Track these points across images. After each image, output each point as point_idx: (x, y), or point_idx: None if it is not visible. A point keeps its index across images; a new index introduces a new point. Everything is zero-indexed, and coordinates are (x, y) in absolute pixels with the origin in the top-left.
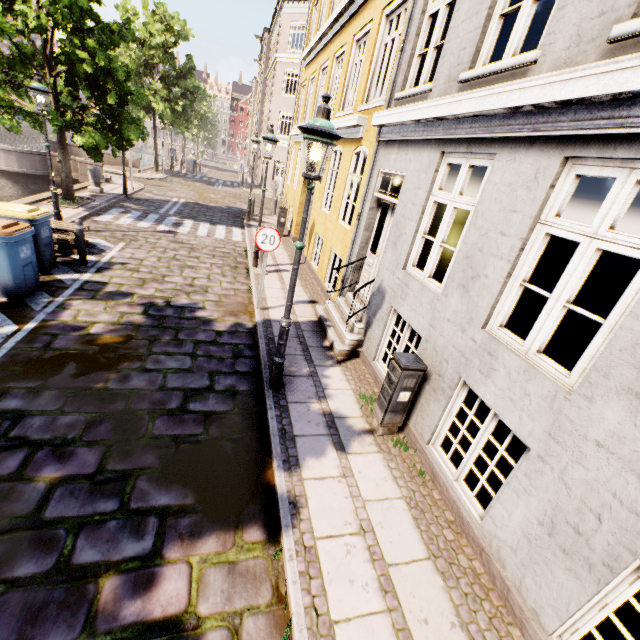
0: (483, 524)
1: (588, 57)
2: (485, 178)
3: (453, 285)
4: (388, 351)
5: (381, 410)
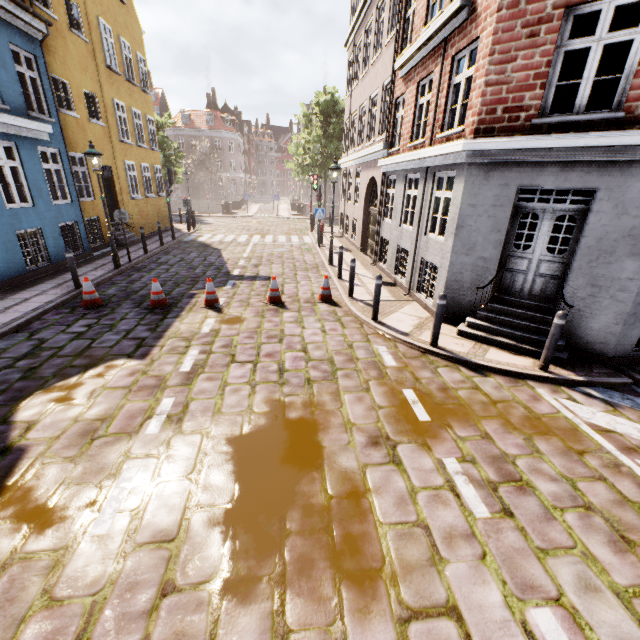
0: None
1: None
2: None
3: None
4: None
5: None
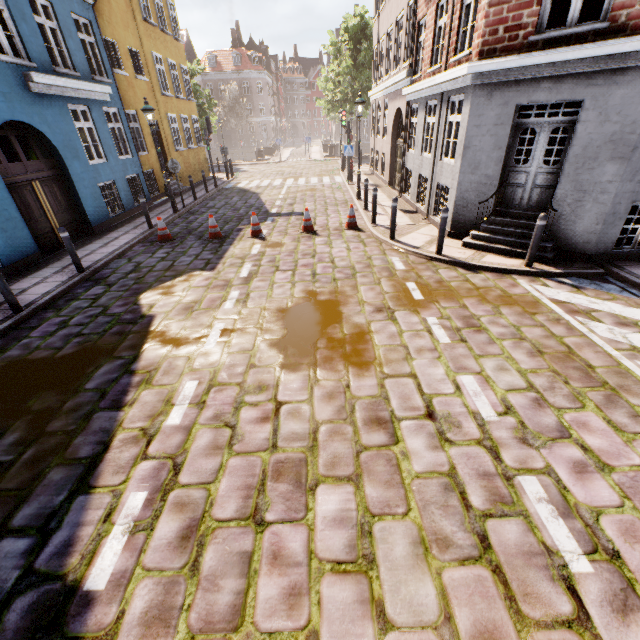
0: None
1: None
2: None
3: None
4: None
5: None
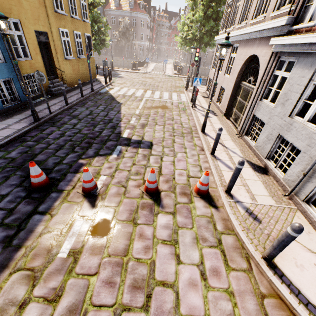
0: None
1: None
2: None
3: None
4: None
5: None
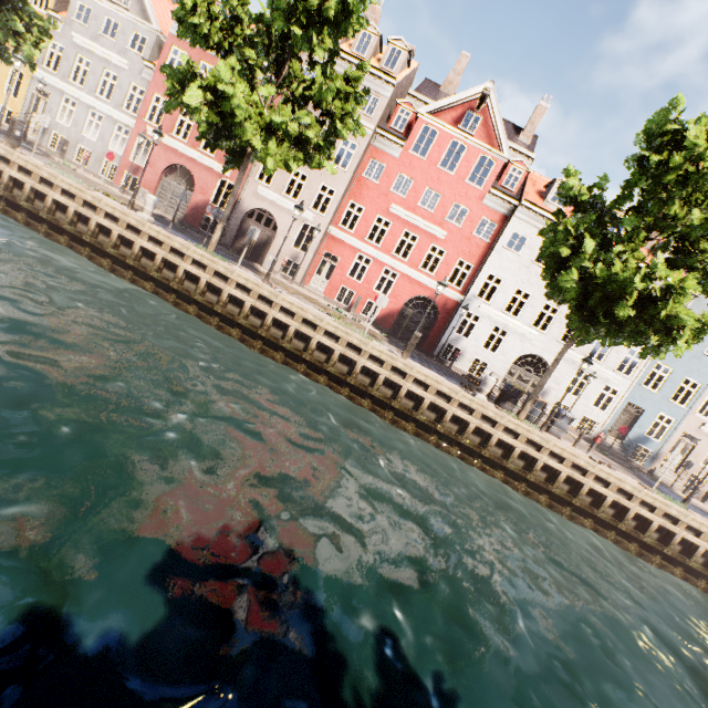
0: (88, 167)
1: (91, 95)
2: (77, 106)
3: (74, 126)
4: (53, 144)
5: (60, 151)
